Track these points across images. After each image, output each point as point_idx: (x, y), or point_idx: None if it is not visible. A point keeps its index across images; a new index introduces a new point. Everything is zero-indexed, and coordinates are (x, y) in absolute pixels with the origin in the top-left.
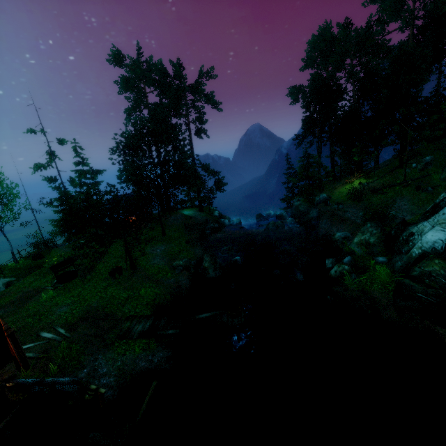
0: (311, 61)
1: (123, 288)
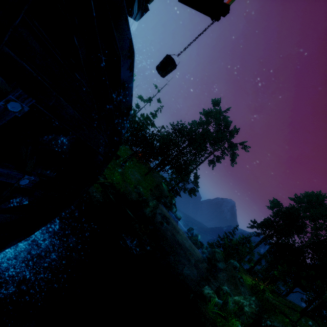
0: (299, 200)
1: (111, 163)
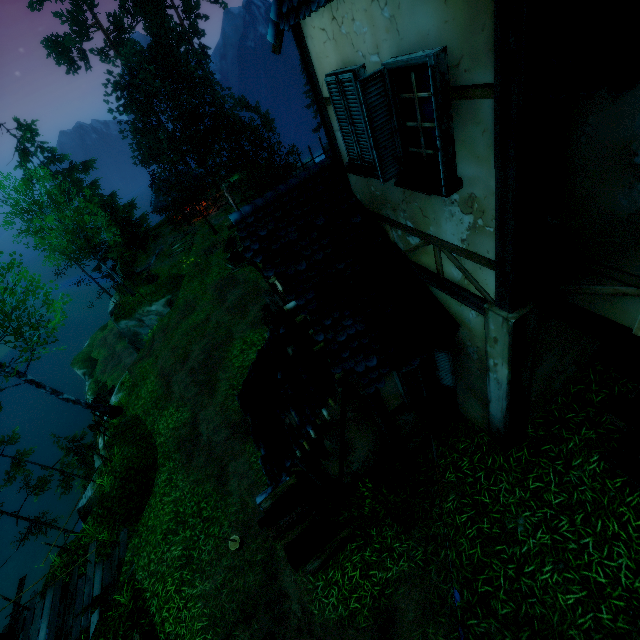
0: None
1: None
